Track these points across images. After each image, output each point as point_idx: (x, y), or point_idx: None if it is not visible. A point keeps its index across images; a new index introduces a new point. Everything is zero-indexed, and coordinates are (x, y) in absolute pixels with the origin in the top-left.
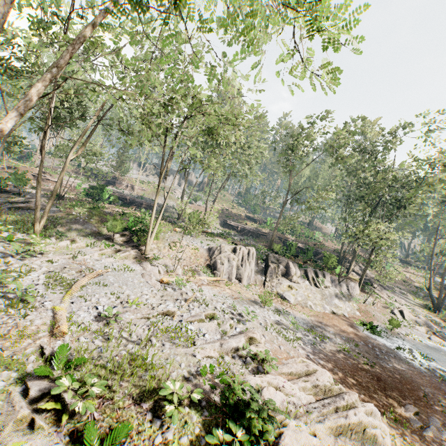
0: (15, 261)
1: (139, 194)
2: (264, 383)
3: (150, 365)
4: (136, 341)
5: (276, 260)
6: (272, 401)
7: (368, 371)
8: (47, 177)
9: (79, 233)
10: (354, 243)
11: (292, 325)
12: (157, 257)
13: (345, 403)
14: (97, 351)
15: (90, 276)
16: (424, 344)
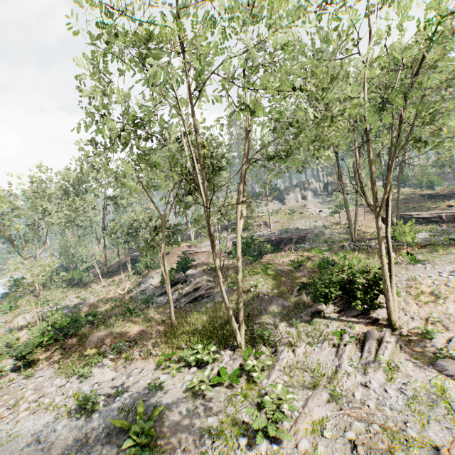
0: (272, 452)
1: (274, 228)
2: None
3: None
4: None
5: None
6: None
7: None
8: (195, 250)
9: (273, 316)
10: None
11: None
12: (428, 331)
13: None
14: None
15: None
16: None
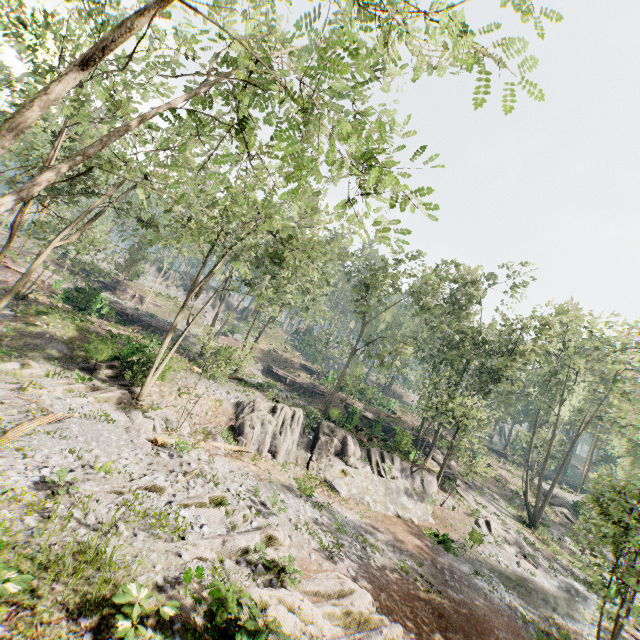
0: None
1: (149, 310)
2: (273, 600)
3: (108, 559)
4: (94, 525)
5: (330, 432)
6: (277, 621)
7: (429, 601)
8: (9, 263)
9: (39, 353)
10: (435, 419)
11: (334, 525)
12: (157, 406)
13: (382, 637)
14: (27, 534)
15: (42, 420)
16: (511, 571)
